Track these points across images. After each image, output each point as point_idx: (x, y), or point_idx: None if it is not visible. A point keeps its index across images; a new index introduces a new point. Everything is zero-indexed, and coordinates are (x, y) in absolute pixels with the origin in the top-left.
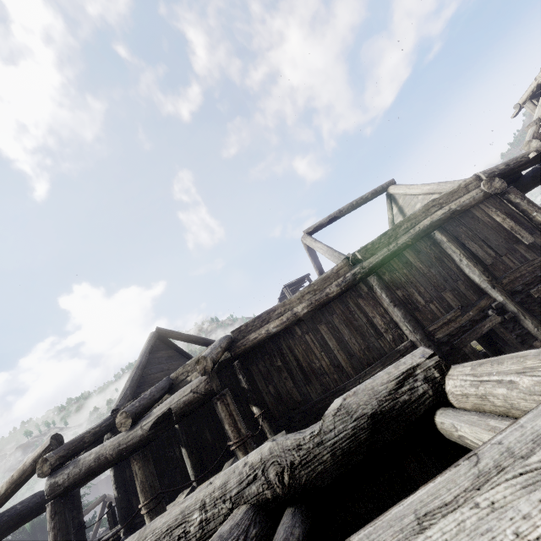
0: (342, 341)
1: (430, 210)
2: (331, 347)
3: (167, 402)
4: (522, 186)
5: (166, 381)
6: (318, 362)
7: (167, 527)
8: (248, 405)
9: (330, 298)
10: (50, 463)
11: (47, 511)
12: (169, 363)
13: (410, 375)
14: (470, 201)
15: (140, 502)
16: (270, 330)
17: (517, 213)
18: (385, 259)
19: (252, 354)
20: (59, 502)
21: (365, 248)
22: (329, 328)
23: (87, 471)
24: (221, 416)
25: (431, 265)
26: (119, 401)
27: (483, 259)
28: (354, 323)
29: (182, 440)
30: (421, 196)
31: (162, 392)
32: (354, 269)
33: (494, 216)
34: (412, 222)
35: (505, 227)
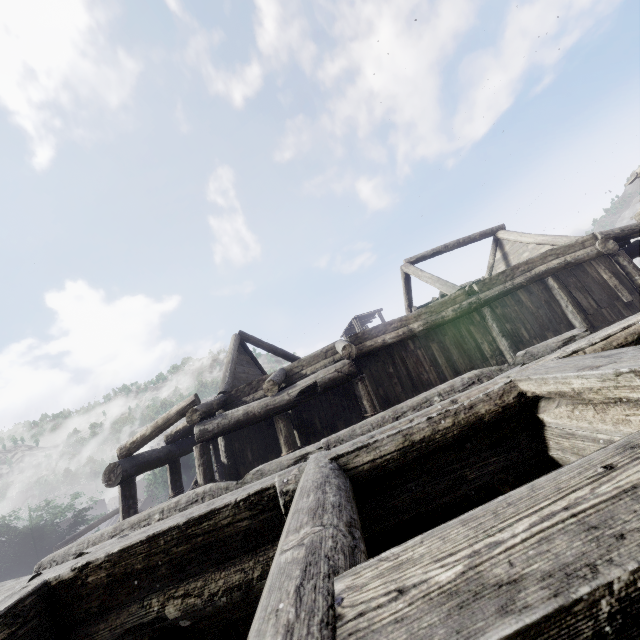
0: (451, 360)
1: (547, 258)
2: (440, 363)
3: (312, 377)
4: (629, 253)
5: (283, 370)
6: (426, 374)
7: (417, 403)
8: (357, 402)
9: (445, 321)
10: (200, 413)
11: (196, 451)
12: (248, 368)
13: (572, 339)
14: (584, 256)
15: (283, 452)
16: (387, 341)
17: (622, 274)
18: (500, 294)
19: (366, 359)
20: (206, 446)
21: (483, 282)
22: (440, 347)
23: (236, 423)
24: (361, 393)
25: (540, 306)
26: (224, 385)
27: (586, 309)
28: (464, 346)
29: (294, 423)
30: (532, 245)
31: (284, 378)
32: (470, 299)
33: (602, 273)
34: (530, 266)
35: (610, 285)
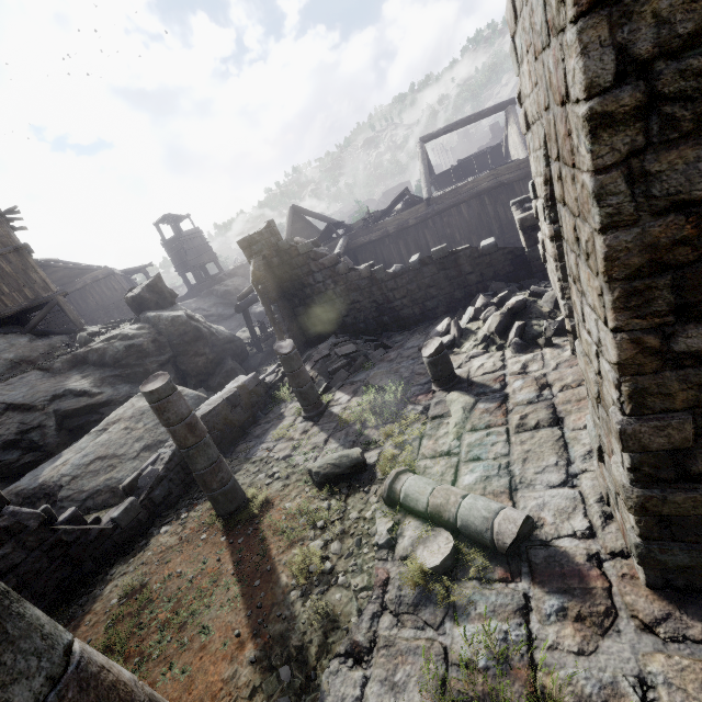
0: None
1: None
2: None
3: None
4: None
5: None
6: None
7: None
8: None
9: None
10: None
11: None
12: None
13: None
14: None
15: None
16: None
17: None
18: None
19: None
20: None
21: None
22: None
23: None
24: None
25: None
26: None
27: None
28: None
29: None
30: None
31: None
32: None
33: None
34: None
35: None
